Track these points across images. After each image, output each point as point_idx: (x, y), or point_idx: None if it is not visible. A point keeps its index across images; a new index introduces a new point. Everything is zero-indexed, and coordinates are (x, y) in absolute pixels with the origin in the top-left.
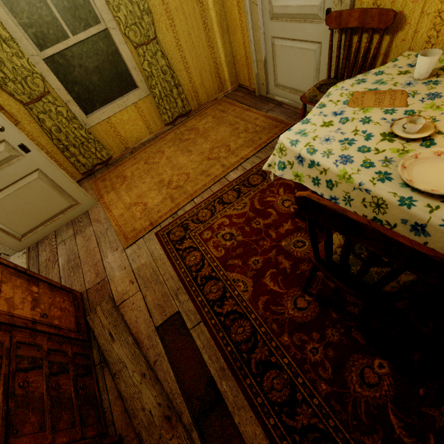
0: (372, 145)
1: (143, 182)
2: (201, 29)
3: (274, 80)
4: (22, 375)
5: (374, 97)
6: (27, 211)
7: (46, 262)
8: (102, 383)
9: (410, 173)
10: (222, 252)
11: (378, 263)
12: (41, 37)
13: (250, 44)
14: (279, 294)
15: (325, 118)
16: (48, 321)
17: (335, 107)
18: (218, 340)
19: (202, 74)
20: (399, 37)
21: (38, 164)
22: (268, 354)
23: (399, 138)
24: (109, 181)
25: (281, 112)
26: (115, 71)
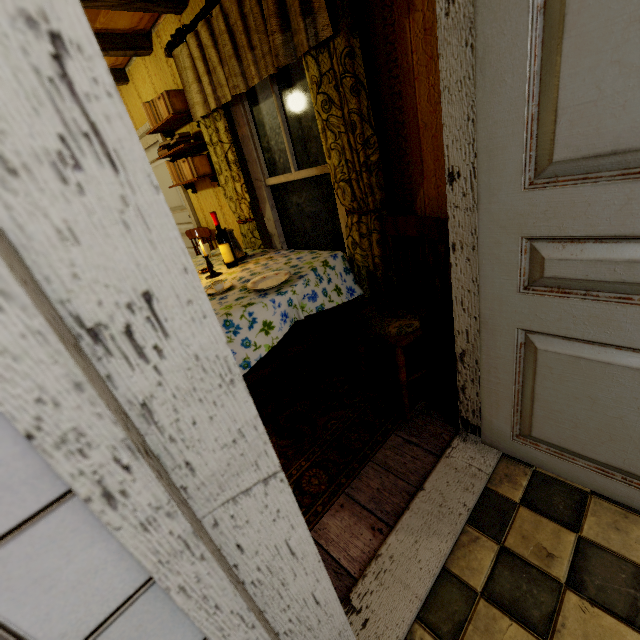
0: None
1: None
2: None
3: None
4: None
5: None
6: None
7: None
8: None
9: None
10: None
11: None
12: None
13: None
14: None
15: None
16: None
17: None
18: None
19: None
20: None
21: None
22: None
23: None
24: None
25: None
26: None
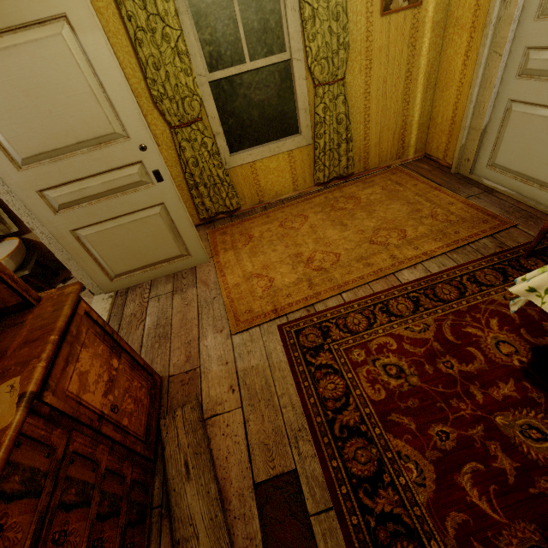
0: None
1: (273, 249)
2: (402, 78)
3: (489, 158)
4: (62, 517)
5: None
6: (132, 249)
7: (131, 317)
8: (154, 545)
9: None
10: (381, 394)
11: None
12: (216, 58)
13: (469, 105)
14: (492, 522)
15: None
16: (116, 418)
17: None
18: None
19: (382, 132)
20: None
21: (165, 197)
22: None
23: None
24: (231, 236)
25: (492, 202)
26: (281, 109)
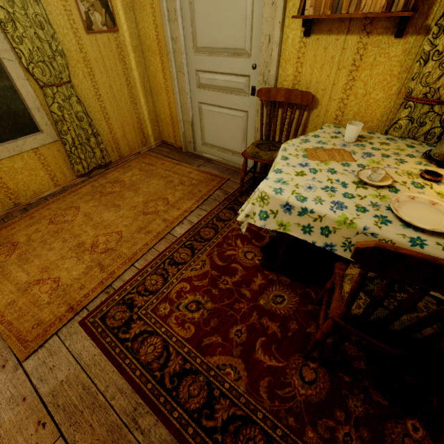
0: (352, 192)
1: (49, 249)
2: (124, 85)
3: (201, 139)
4: None
5: (325, 153)
6: None
7: None
8: None
9: (403, 215)
10: (191, 330)
11: None
12: None
13: (177, 105)
14: (280, 370)
15: (295, 168)
16: None
17: (298, 160)
18: None
19: (124, 127)
20: (315, 113)
21: None
22: None
23: (370, 185)
24: None
25: (213, 167)
26: (6, 108)
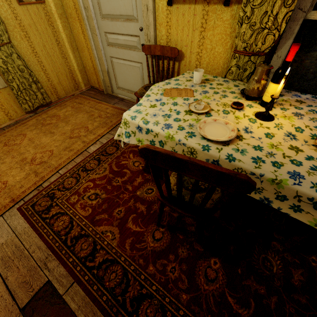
0: (181, 117)
1: (2, 163)
2: (54, 44)
3: (116, 84)
4: None
5: (176, 92)
6: None
7: None
8: None
9: (204, 131)
10: (89, 211)
11: (199, 191)
12: None
13: (95, 59)
14: (141, 233)
15: (151, 102)
16: None
17: (156, 97)
18: (93, 294)
19: (59, 76)
20: (183, 63)
21: None
22: (139, 288)
23: (194, 113)
24: None
25: (124, 104)
26: None
